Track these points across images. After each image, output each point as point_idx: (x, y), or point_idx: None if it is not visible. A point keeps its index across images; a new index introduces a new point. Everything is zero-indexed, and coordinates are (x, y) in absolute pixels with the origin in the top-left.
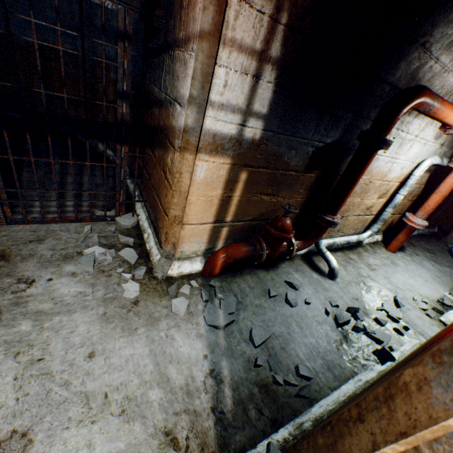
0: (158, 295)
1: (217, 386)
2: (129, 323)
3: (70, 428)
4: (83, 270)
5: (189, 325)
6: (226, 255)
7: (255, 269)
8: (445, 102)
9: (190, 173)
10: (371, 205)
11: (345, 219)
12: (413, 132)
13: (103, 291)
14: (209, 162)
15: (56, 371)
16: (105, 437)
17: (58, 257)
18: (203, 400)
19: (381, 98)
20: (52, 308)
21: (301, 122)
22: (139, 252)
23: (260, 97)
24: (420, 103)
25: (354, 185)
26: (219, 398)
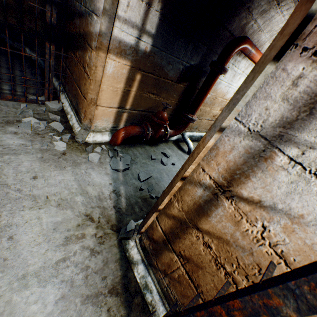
0: (80, 151)
1: (117, 197)
2: (60, 164)
3: (25, 210)
4: (22, 131)
5: (100, 168)
6: (126, 131)
7: (144, 145)
8: (258, 51)
9: (102, 67)
10: (216, 114)
11: (200, 121)
12: (241, 68)
13: (40, 145)
14: (116, 62)
15: (10, 184)
16: (49, 215)
17: (1, 122)
18: (109, 203)
19: (224, 40)
20: (1, 150)
21: (176, 45)
22: (64, 126)
23: (150, 20)
24: (245, 48)
25: (205, 96)
26: (118, 202)
